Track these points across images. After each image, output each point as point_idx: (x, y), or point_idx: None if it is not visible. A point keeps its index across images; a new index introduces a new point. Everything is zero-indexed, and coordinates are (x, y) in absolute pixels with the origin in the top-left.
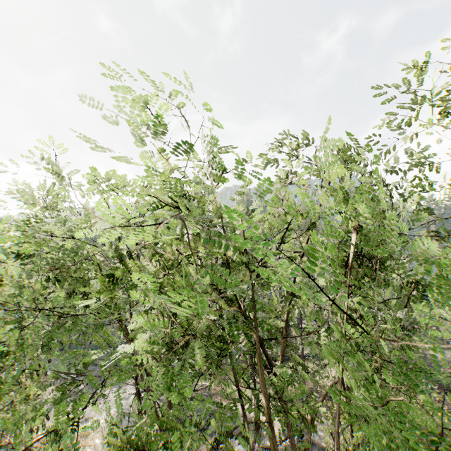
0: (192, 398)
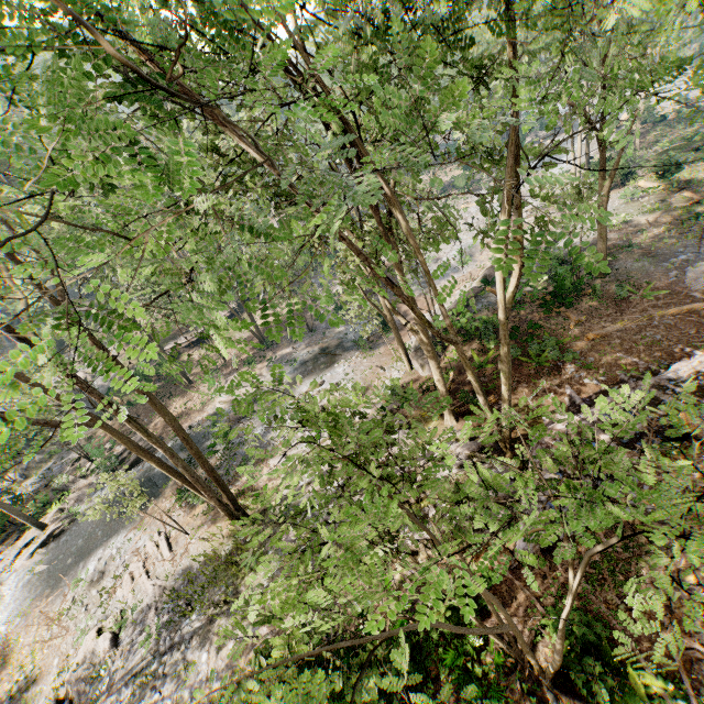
0: (135, 463)
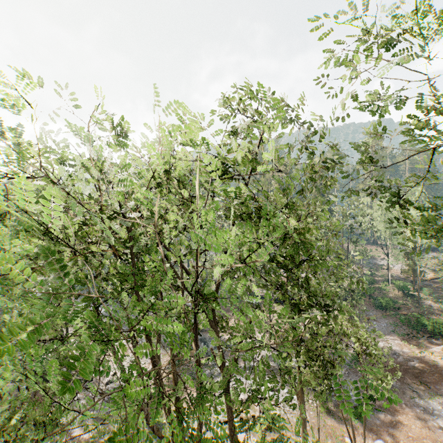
0: None
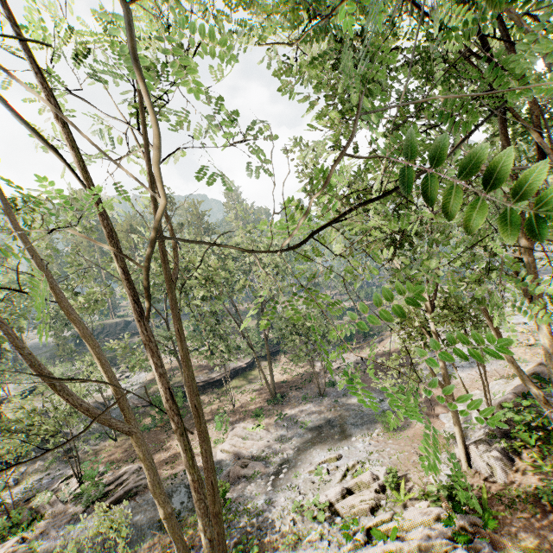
0: (118, 500)
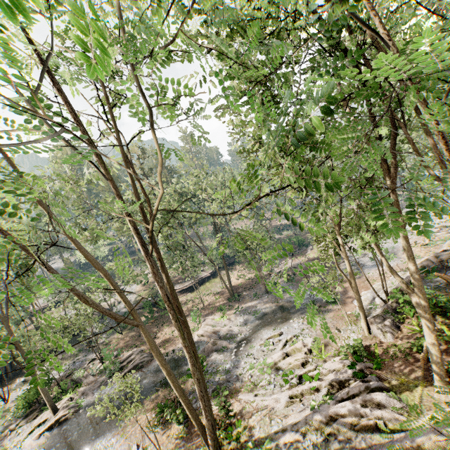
0: (130, 371)
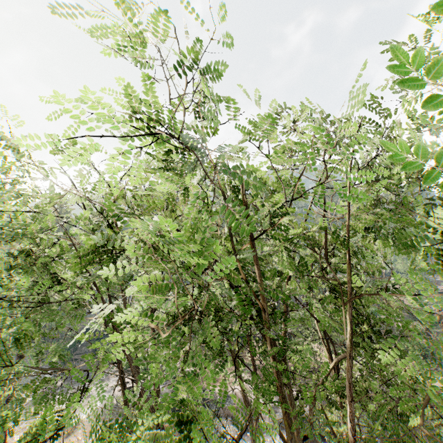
0: None
